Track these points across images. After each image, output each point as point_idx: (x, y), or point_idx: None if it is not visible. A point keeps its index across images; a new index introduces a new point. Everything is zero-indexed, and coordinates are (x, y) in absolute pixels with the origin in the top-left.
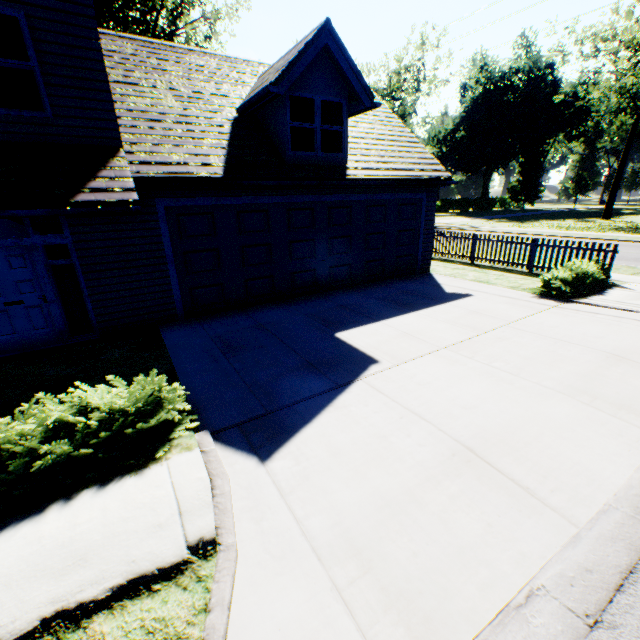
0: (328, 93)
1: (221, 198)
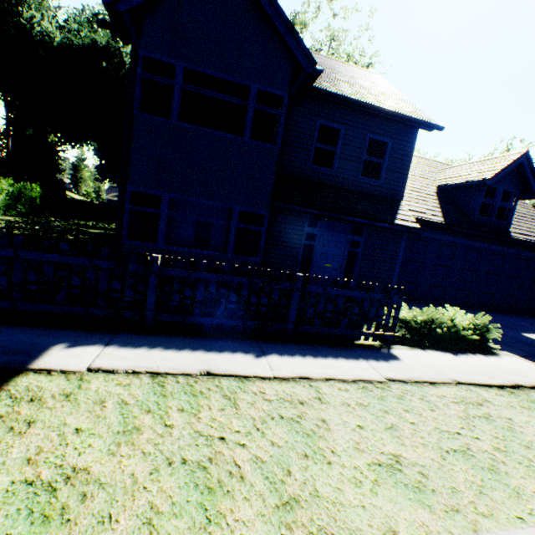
0: (509, 186)
1: (435, 234)
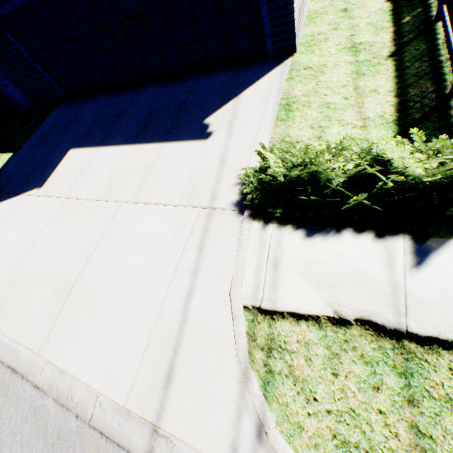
0: None
1: (13, 1)
